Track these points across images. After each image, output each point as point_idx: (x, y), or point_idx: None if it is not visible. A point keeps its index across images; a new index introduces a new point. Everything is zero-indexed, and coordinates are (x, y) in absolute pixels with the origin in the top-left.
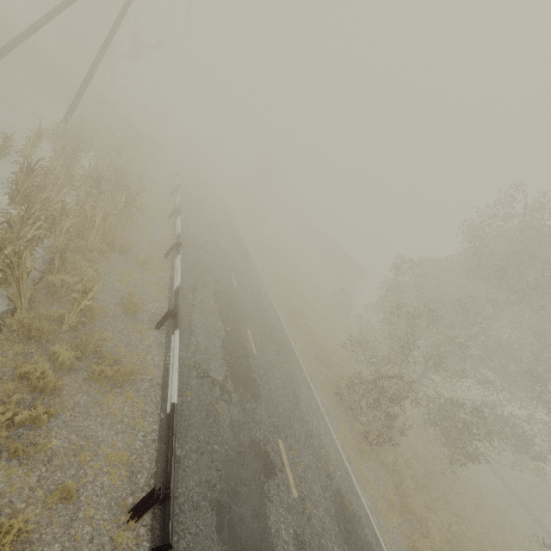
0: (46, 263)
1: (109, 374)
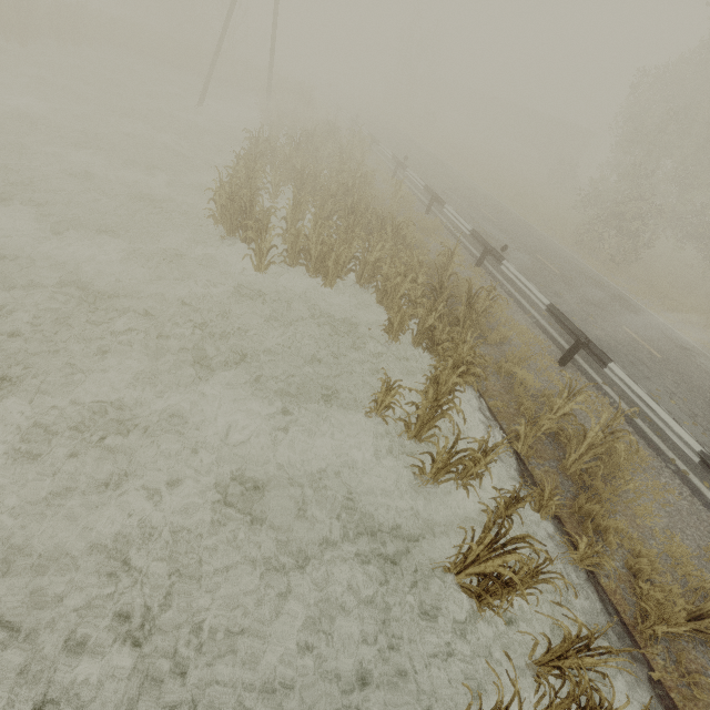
0: None
1: (430, 225)
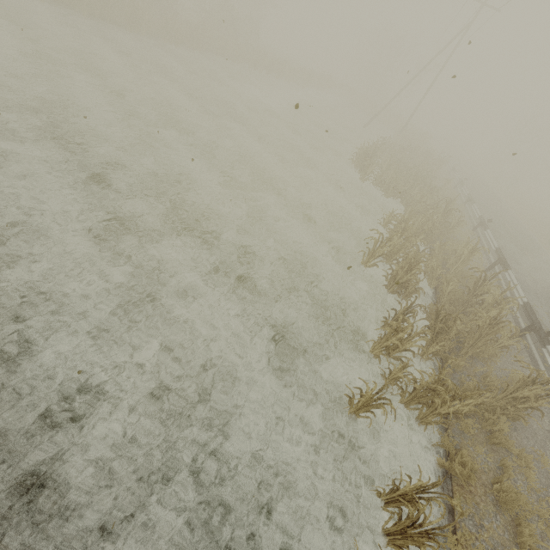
0: None
1: (456, 206)
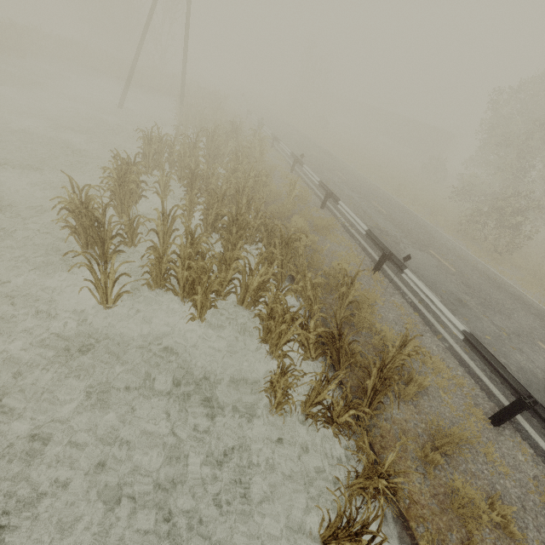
0: None
1: (325, 224)
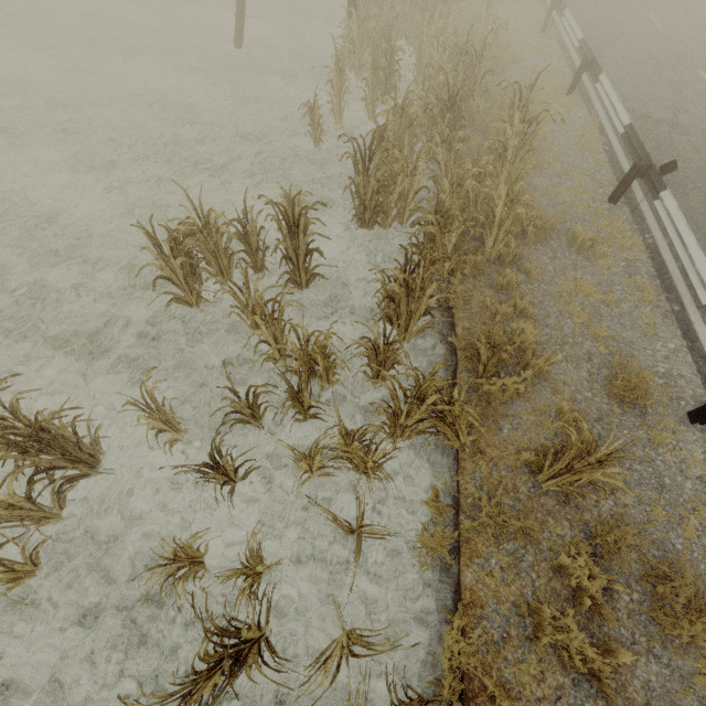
0: (445, 322)
1: (701, 636)
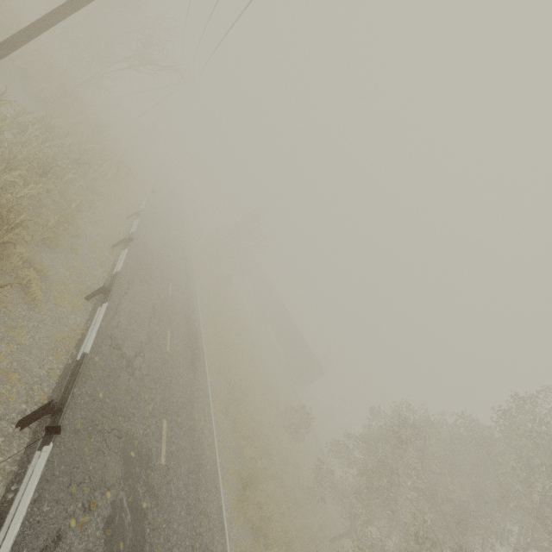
0: None
1: None
